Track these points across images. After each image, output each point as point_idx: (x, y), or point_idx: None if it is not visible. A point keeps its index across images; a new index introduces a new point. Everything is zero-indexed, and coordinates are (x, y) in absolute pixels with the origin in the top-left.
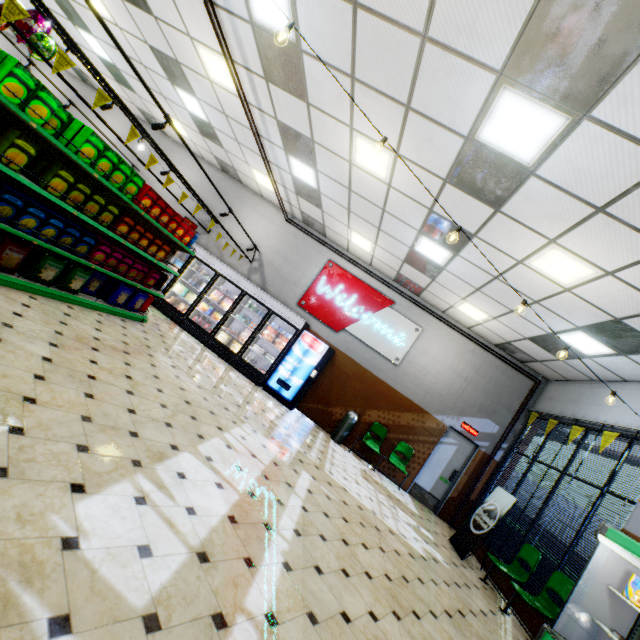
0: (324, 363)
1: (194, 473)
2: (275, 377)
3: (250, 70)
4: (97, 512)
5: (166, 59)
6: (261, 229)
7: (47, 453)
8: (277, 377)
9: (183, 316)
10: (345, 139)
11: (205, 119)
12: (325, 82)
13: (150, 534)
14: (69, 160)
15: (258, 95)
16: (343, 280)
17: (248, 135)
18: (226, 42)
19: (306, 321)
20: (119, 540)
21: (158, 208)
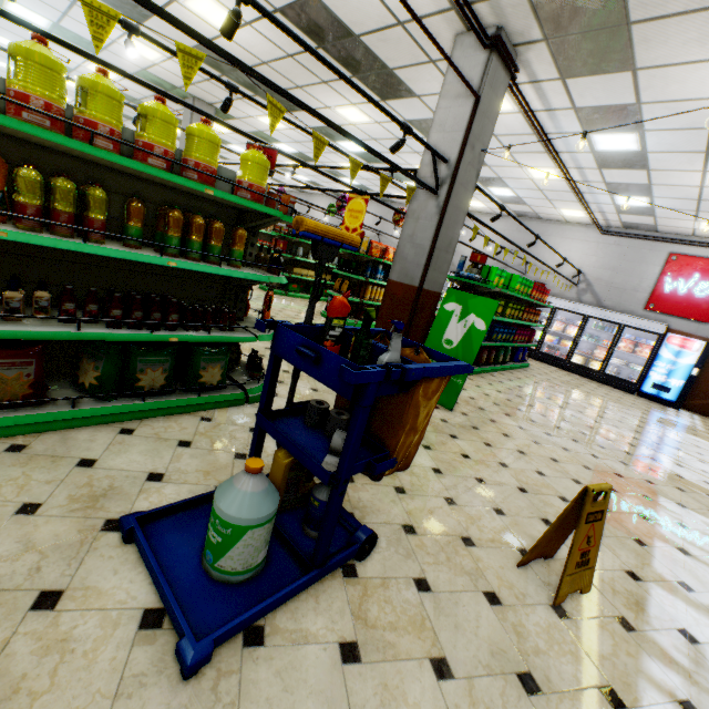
0: (704, 359)
1: (681, 455)
2: (648, 383)
3: (581, 168)
4: (671, 468)
5: (486, 179)
6: (576, 252)
7: (626, 447)
8: (650, 383)
9: (534, 351)
10: (694, 177)
11: (513, 196)
12: (671, 159)
13: (700, 478)
14: (496, 292)
15: (586, 176)
16: (696, 268)
17: (563, 195)
18: (565, 166)
19: (667, 324)
20: (692, 478)
21: (537, 292)
